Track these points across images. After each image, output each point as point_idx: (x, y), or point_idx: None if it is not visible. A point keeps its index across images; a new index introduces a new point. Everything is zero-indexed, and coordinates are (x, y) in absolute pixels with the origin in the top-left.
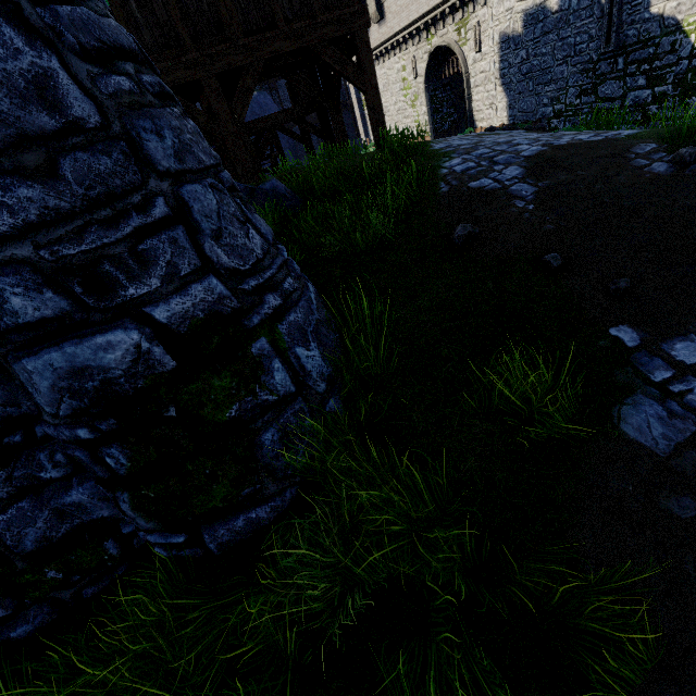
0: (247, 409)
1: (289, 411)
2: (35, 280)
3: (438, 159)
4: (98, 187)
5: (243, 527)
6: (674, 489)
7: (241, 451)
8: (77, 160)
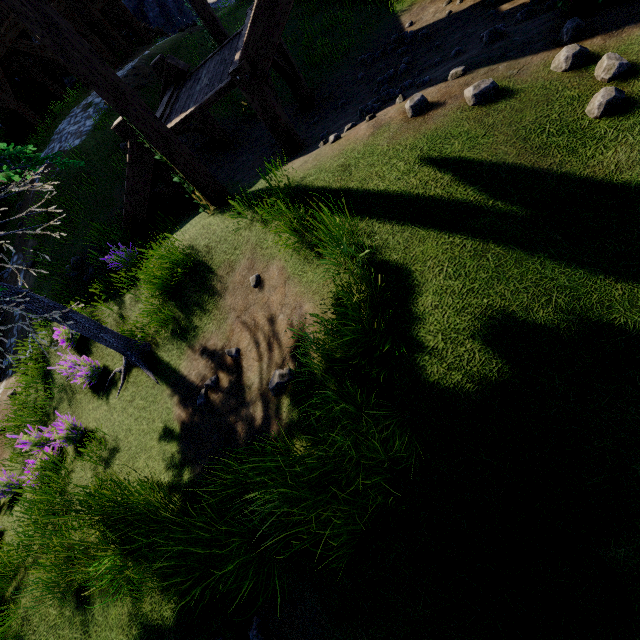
0: None
1: None
2: None
3: (44, 148)
4: None
5: None
6: None
7: None
8: None
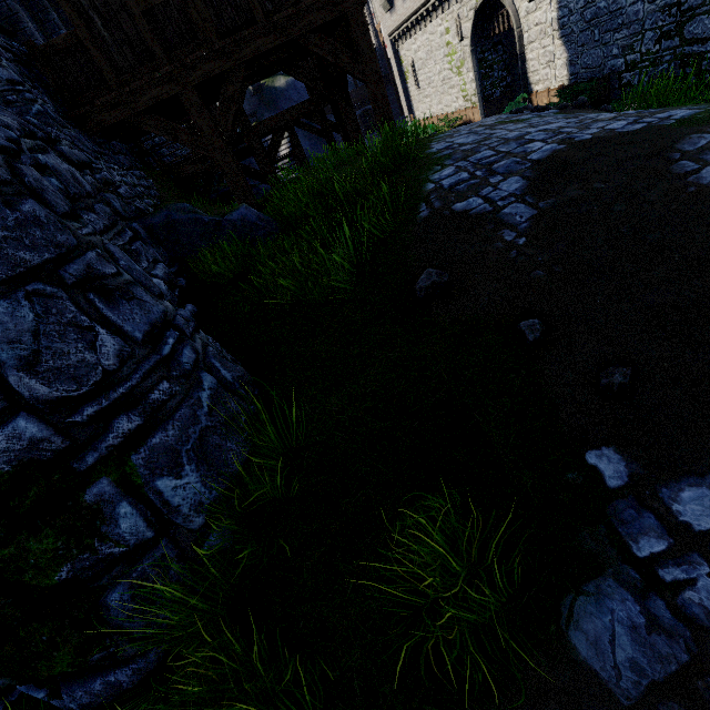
0: (85, 567)
1: (146, 561)
2: None
3: (429, 168)
4: None
5: (102, 690)
6: None
7: (83, 615)
8: None
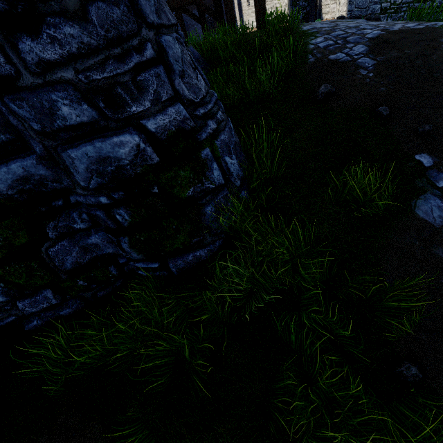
0: (197, 191)
1: (220, 195)
2: (76, 95)
3: (307, 37)
4: (112, 31)
5: (191, 260)
6: (441, 244)
7: (193, 217)
8: (99, 8)
